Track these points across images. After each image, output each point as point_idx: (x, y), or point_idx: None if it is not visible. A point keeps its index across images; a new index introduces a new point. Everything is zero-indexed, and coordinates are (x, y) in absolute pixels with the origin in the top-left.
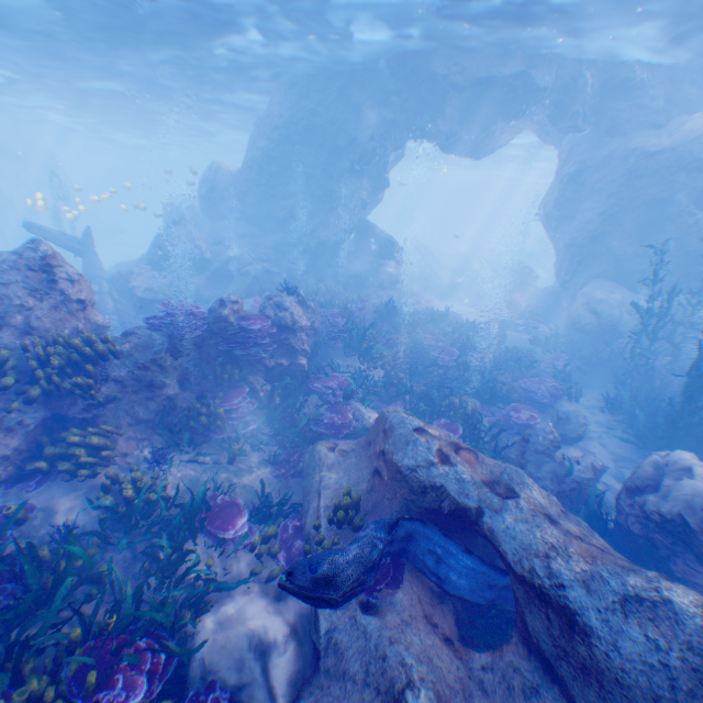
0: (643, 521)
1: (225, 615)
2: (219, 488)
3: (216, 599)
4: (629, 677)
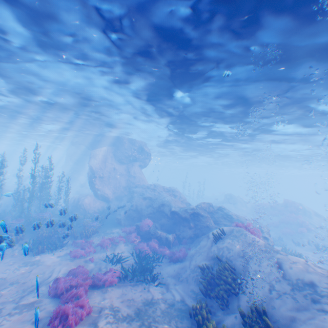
0: None
1: None
2: None
3: None
4: None
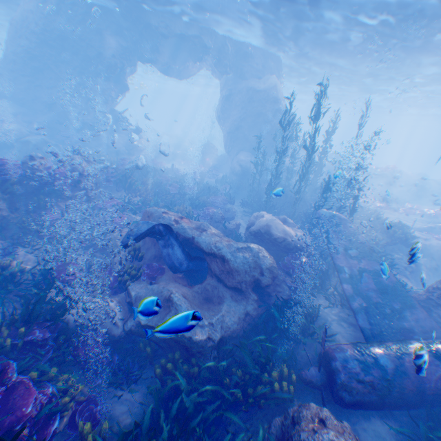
0: (251, 237)
1: (82, 305)
2: (58, 258)
3: (73, 304)
4: (238, 267)
